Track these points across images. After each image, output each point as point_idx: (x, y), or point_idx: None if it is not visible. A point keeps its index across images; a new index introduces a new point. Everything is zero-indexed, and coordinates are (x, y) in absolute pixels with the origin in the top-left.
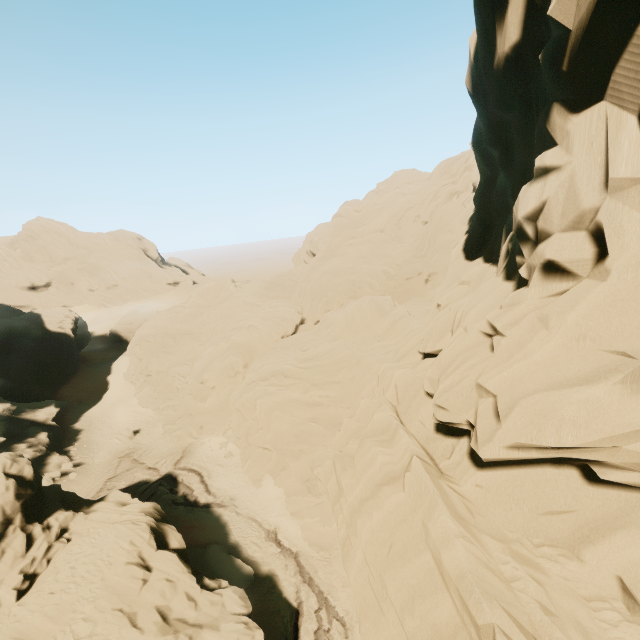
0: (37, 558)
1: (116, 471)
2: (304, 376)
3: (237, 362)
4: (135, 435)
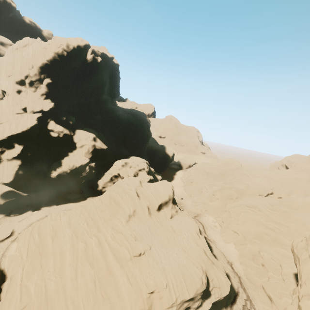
0: (172, 212)
1: None
2: (269, 215)
3: (234, 194)
4: (181, 199)
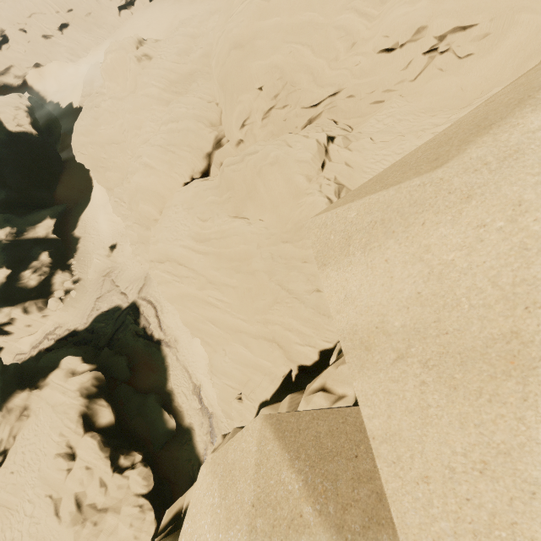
0: (4, 439)
1: (101, 291)
2: (198, 268)
3: (148, 212)
4: (112, 252)
